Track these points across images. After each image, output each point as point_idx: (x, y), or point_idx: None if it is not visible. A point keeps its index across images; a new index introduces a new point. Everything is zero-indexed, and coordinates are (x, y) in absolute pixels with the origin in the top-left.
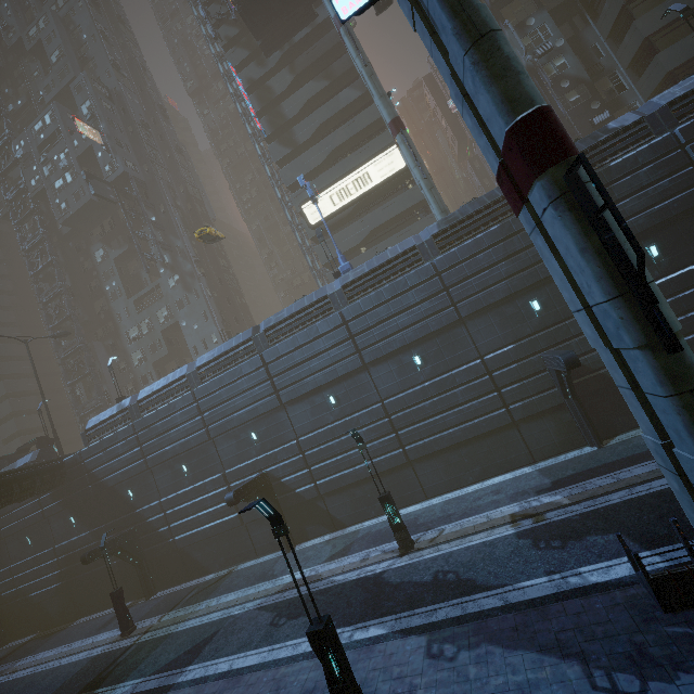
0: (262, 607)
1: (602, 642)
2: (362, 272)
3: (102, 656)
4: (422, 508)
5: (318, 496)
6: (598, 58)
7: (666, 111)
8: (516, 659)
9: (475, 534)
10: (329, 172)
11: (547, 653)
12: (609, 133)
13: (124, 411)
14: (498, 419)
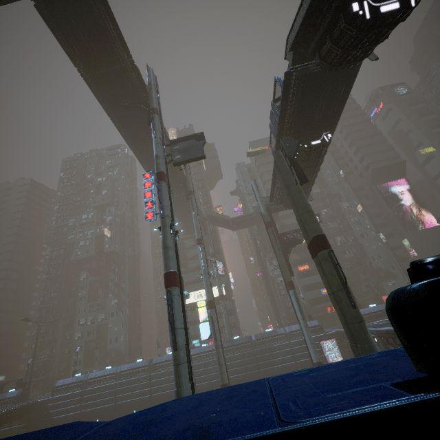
0: None
1: None
2: (196, 352)
3: None
4: None
5: None
6: (293, 279)
7: (290, 333)
8: None
9: None
10: (197, 284)
11: None
12: (276, 334)
13: (79, 382)
14: None
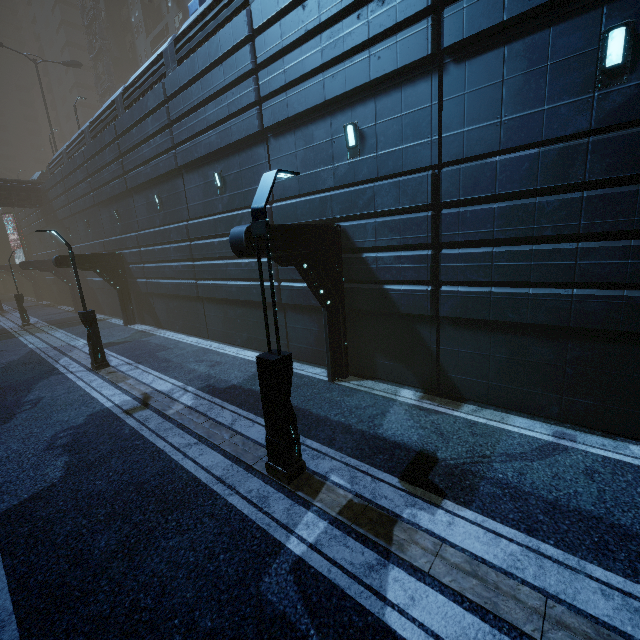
0: (31, 351)
1: None
2: (194, 17)
3: (1, 330)
4: (190, 343)
5: (147, 292)
6: None
7: None
8: None
9: (117, 388)
10: None
11: None
12: None
13: (61, 154)
14: (266, 291)
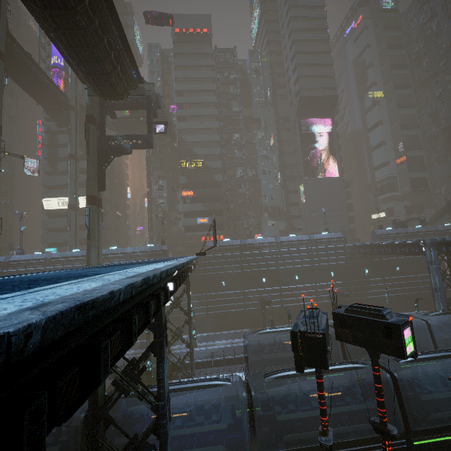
0: None
1: None
2: (21, 259)
3: None
4: None
5: None
6: (178, 204)
7: (130, 254)
8: None
9: None
10: (64, 190)
11: None
12: (116, 252)
13: None
14: None
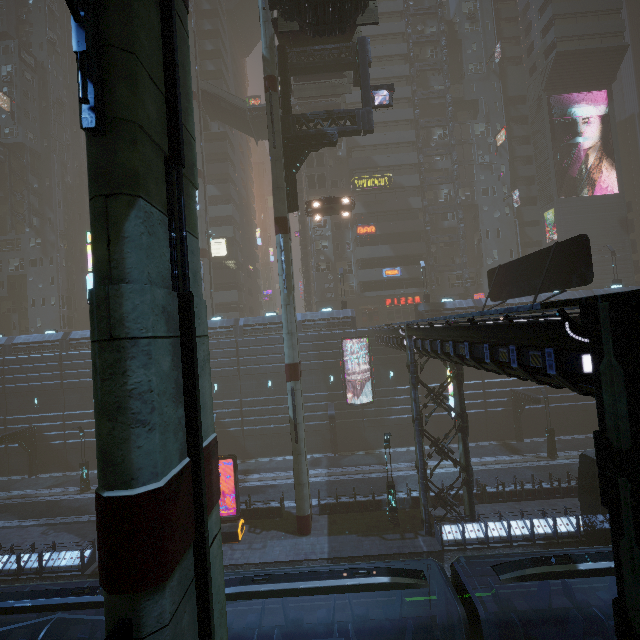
0: None
1: (95, 534)
2: None
3: None
4: None
5: (64, 449)
6: (347, 249)
7: (300, 323)
8: (67, 536)
9: None
10: None
11: (78, 535)
12: (278, 321)
13: None
14: None
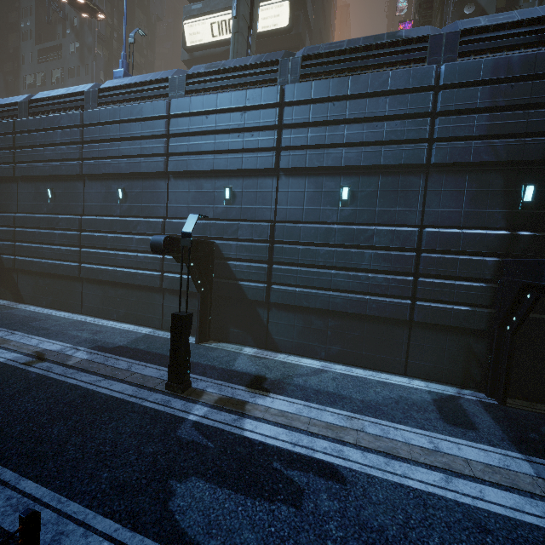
0: None
1: None
2: (120, 83)
3: None
4: (63, 316)
5: (13, 268)
6: (524, 0)
7: (455, 38)
8: None
9: (1, 348)
10: None
11: None
12: (390, 39)
13: None
14: (151, 278)
